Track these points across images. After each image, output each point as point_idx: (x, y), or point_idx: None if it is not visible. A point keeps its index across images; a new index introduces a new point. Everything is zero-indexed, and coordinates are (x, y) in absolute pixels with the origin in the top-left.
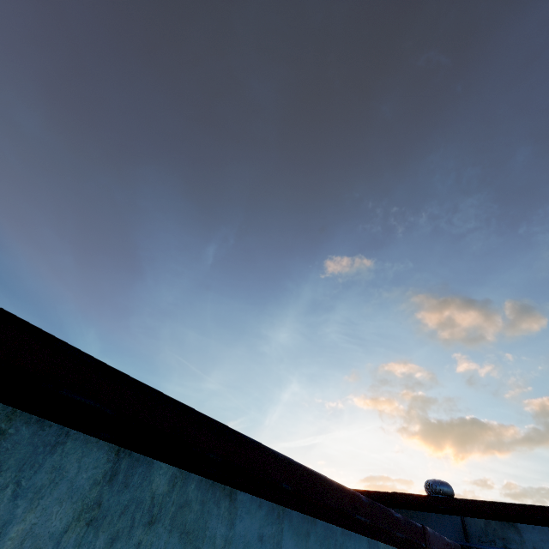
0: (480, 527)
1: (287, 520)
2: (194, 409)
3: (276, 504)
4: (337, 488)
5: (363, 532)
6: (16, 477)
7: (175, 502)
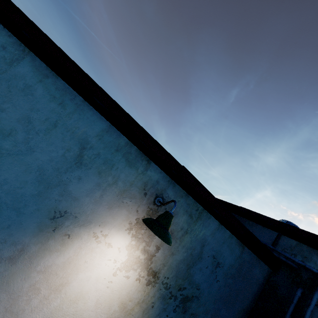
0: (291, 244)
1: (31, 58)
2: None
3: (24, 46)
4: (81, 72)
5: (100, 112)
6: None
7: None
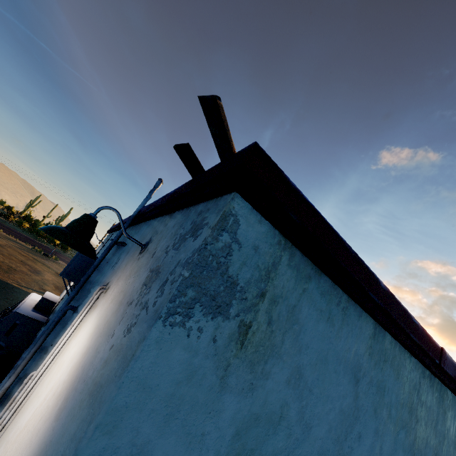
0: None
1: None
2: None
3: None
4: None
5: None
6: (453, 412)
7: None
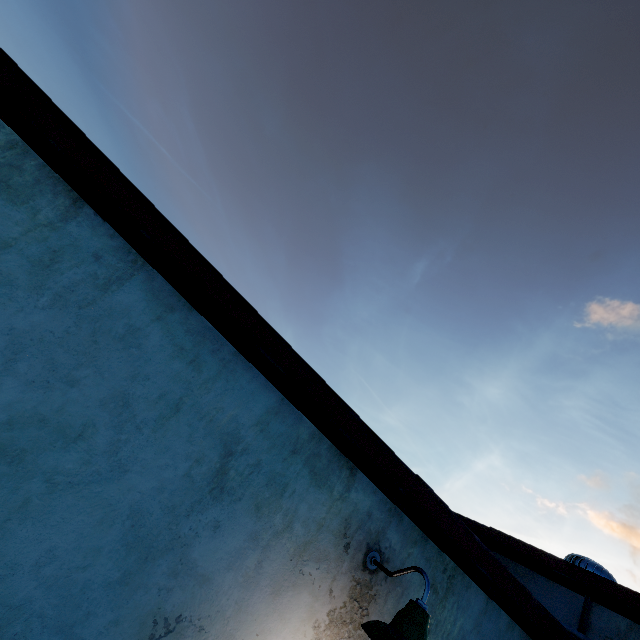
0: (617, 627)
1: (146, 275)
2: (50, 99)
3: (137, 253)
4: (239, 301)
5: (268, 374)
6: None
7: (7, 159)
